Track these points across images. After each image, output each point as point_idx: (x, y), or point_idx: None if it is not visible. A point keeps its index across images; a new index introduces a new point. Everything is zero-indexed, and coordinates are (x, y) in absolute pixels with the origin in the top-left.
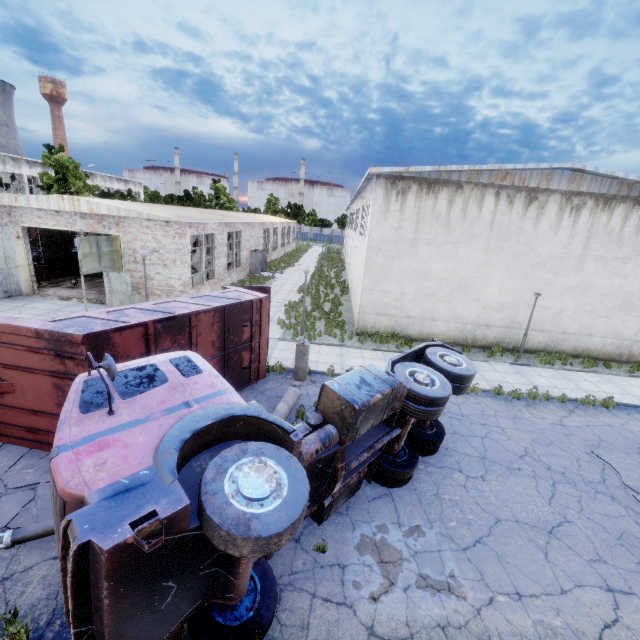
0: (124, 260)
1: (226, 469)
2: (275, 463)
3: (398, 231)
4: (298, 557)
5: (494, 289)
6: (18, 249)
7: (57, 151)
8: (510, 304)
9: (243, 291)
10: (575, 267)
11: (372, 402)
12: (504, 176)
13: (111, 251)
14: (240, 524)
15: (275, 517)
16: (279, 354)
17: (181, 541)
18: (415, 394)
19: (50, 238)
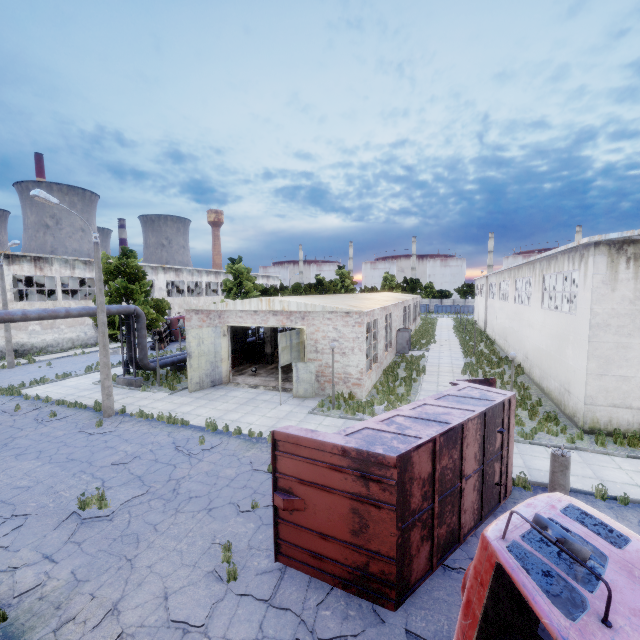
0: (306, 350)
1: None
2: None
3: (634, 302)
4: None
5: None
6: (223, 345)
7: (237, 262)
8: None
9: (478, 387)
10: None
11: None
12: None
13: (298, 343)
14: None
15: None
16: None
17: None
18: None
19: (235, 332)
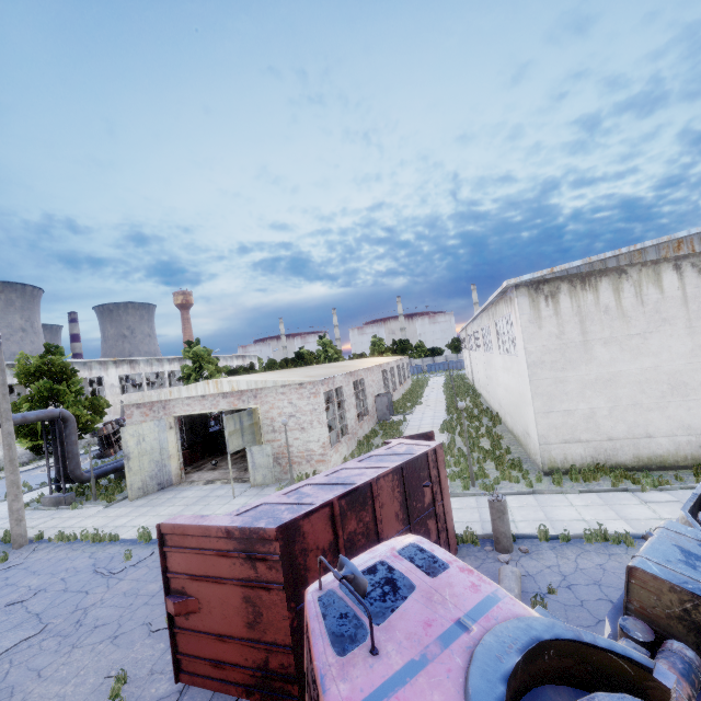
0: (263, 431)
1: None
2: None
3: (560, 337)
4: None
5: None
6: (170, 439)
7: (195, 344)
8: None
9: (409, 442)
10: None
11: None
12: (677, 246)
13: (251, 424)
14: None
15: None
16: (458, 516)
17: None
18: None
19: (192, 423)
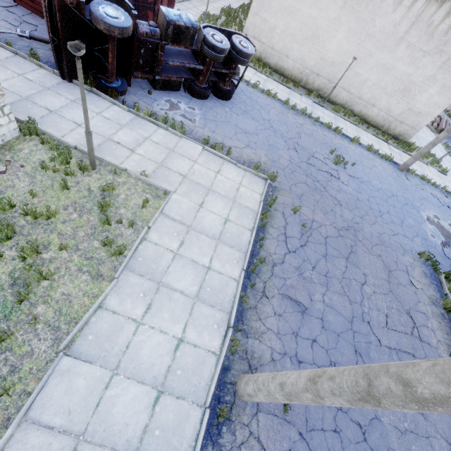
0: None
1: (102, 5)
2: (122, 14)
3: None
4: (140, 91)
5: (334, 46)
6: None
7: None
8: (338, 63)
9: None
10: (392, 47)
11: (177, 24)
12: None
13: None
14: (101, 17)
15: (114, 22)
16: None
17: (84, 22)
18: (207, 40)
19: None
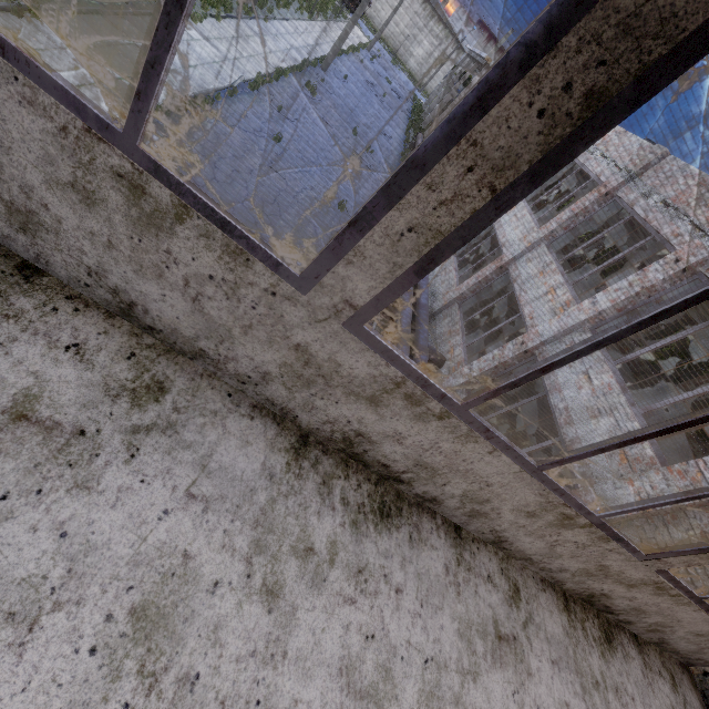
0: None
1: None
2: None
3: None
4: None
5: (401, 27)
6: None
7: None
8: (402, 37)
9: None
10: (423, 38)
11: None
12: None
13: None
14: None
15: None
16: None
17: None
18: None
19: None
